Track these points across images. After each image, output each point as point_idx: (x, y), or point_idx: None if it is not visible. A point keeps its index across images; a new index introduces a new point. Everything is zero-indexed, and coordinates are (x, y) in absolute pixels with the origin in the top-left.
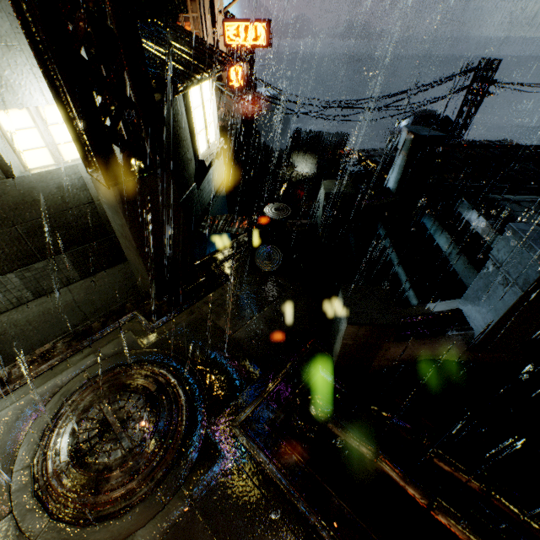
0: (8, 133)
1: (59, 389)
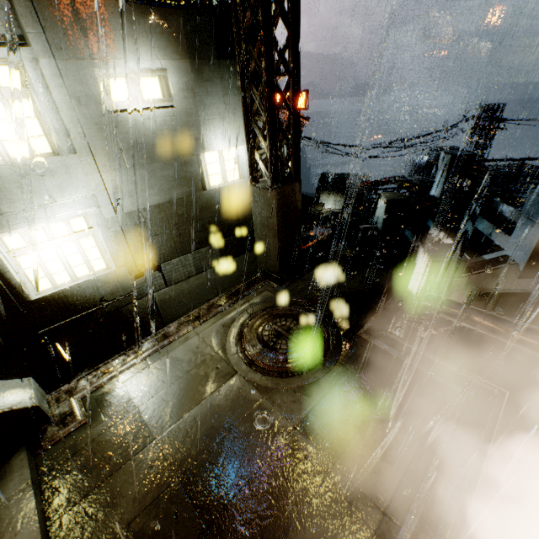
0: (207, 165)
1: (235, 320)
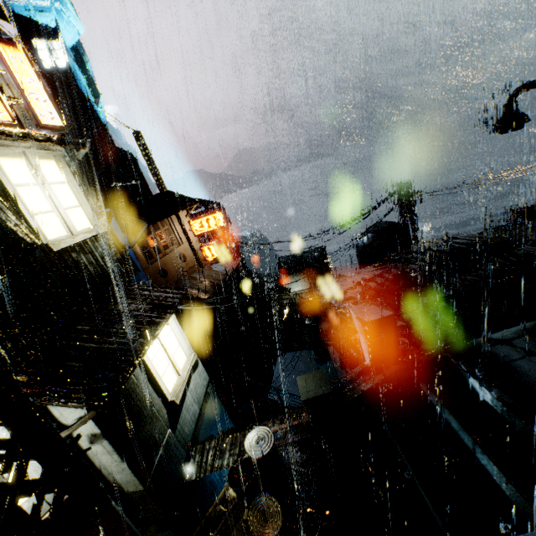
0: None
1: None
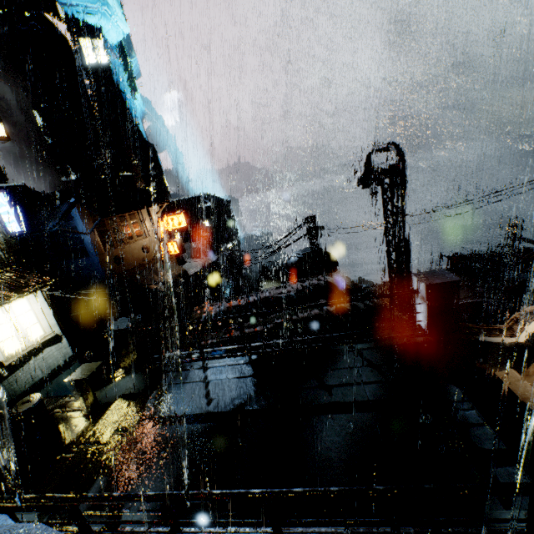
0: None
1: None
